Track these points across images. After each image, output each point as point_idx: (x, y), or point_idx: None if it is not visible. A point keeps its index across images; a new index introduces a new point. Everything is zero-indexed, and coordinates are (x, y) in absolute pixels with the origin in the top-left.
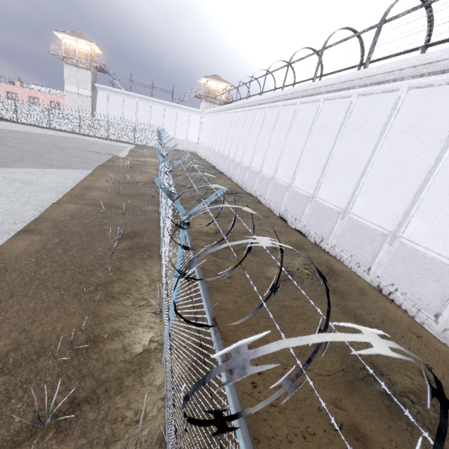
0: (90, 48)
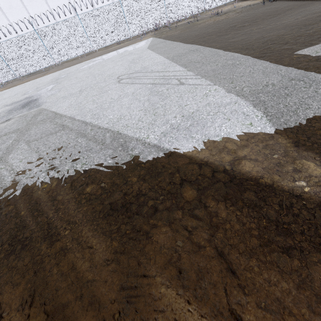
0: None
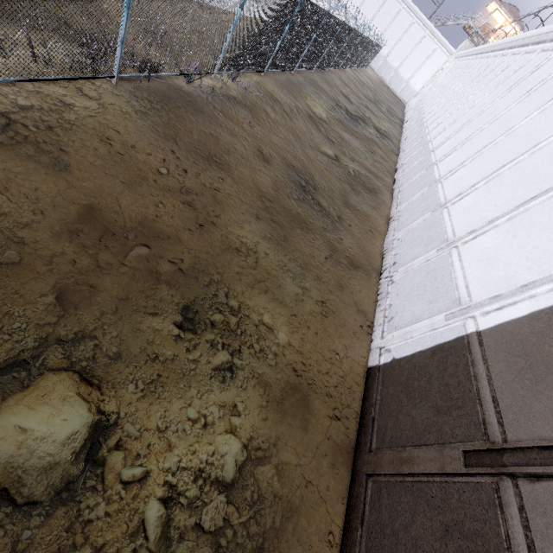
0: None
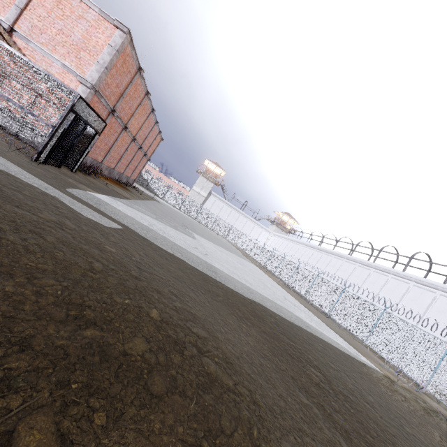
0: (221, 173)
